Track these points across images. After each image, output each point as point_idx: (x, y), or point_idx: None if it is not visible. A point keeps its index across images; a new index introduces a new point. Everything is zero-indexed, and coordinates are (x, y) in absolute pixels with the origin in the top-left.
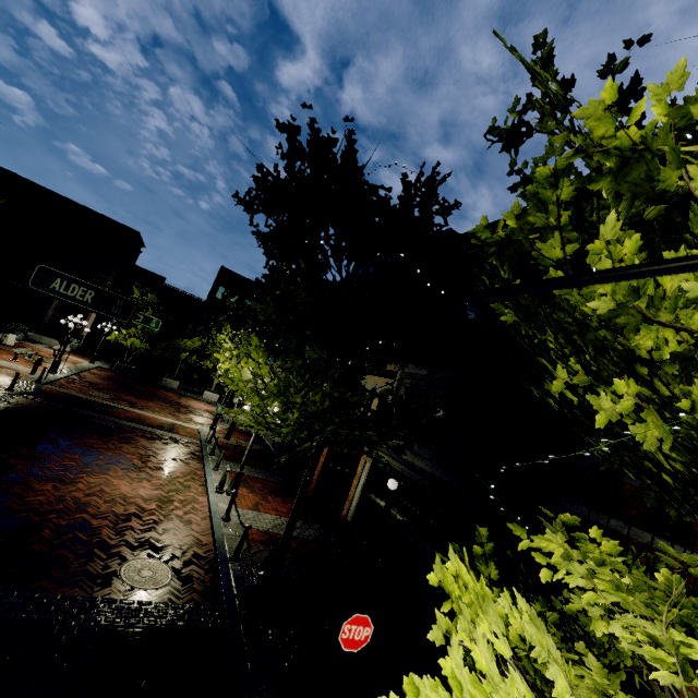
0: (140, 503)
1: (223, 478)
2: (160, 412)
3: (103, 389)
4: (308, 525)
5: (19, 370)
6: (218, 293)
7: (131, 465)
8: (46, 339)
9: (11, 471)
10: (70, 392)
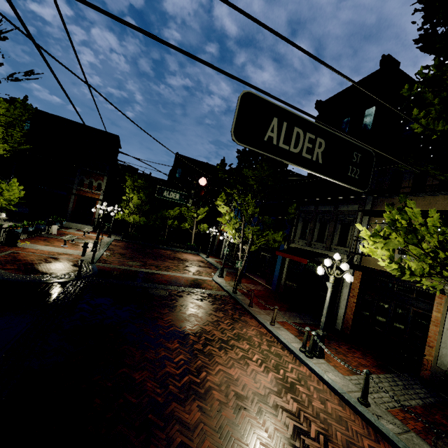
0: (280, 403)
1: (305, 340)
2: (179, 270)
3: (131, 258)
4: (402, 378)
5: (72, 254)
6: (177, 174)
7: (218, 340)
8: (73, 225)
9: (147, 397)
10: (115, 266)
